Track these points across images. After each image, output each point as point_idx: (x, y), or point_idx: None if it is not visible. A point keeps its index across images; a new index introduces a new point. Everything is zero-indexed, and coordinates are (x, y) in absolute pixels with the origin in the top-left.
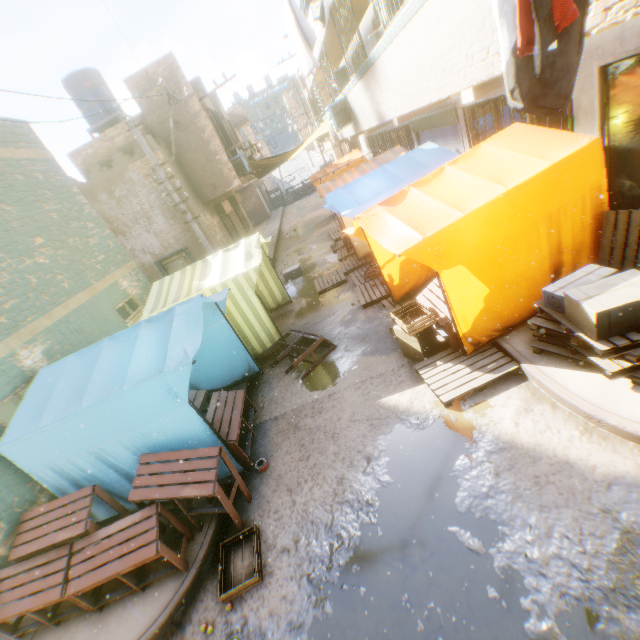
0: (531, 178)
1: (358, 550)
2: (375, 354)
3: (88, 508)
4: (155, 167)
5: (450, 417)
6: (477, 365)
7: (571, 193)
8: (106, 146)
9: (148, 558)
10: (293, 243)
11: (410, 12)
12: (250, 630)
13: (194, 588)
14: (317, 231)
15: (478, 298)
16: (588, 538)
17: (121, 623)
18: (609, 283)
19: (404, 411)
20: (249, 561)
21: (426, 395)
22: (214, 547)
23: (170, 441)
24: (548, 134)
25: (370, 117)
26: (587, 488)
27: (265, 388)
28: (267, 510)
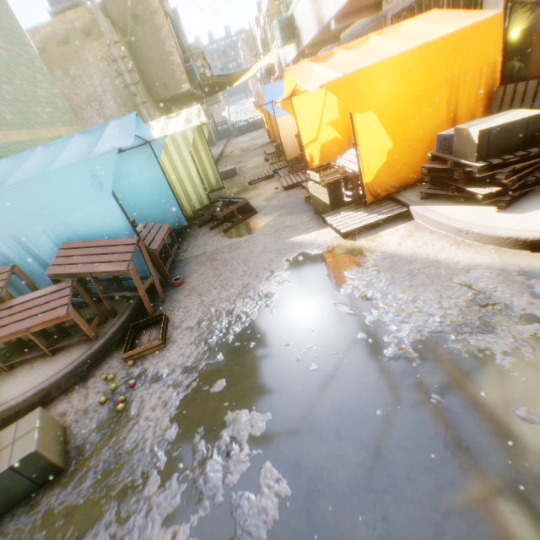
0: (442, 38)
1: (253, 323)
2: (290, 214)
3: (6, 280)
4: (110, 44)
5: (346, 244)
6: (374, 211)
7: (472, 64)
8: (65, 29)
9: (59, 320)
10: (232, 158)
11: None
12: (147, 376)
13: (101, 354)
14: (254, 151)
15: (383, 150)
16: (446, 300)
17: (28, 377)
18: (493, 117)
19: (308, 243)
20: (155, 337)
21: (328, 233)
22: (125, 330)
23: (93, 236)
24: (460, 15)
25: (311, 27)
26: (450, 273)
27: (190, 239)
28: (177, 307)
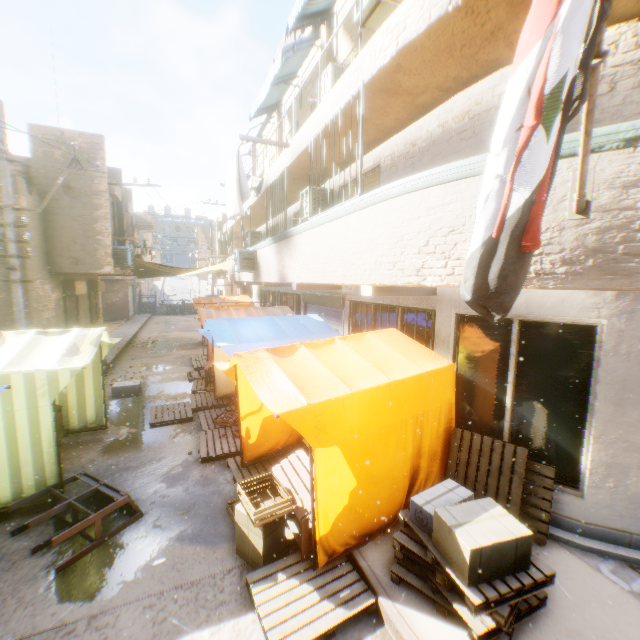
0: (409, 378)
1: None
2: (197, 540)
3: None
4: (6, 206)
5: None
6: (328, 588)
7: (434, 402)
8: None
9: None
10: (145, 354)
11: (336, 213)
12: None
13: None
14: (179, 352)
15: (345, 490)
16: None
17: None
18: (475, 509)
19: None
20: None
21: (253, 636)
22: None
23: None
24: (418, 346)
25: (273, 273)
26: None
27: None
28: None
